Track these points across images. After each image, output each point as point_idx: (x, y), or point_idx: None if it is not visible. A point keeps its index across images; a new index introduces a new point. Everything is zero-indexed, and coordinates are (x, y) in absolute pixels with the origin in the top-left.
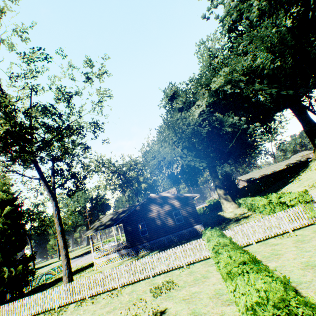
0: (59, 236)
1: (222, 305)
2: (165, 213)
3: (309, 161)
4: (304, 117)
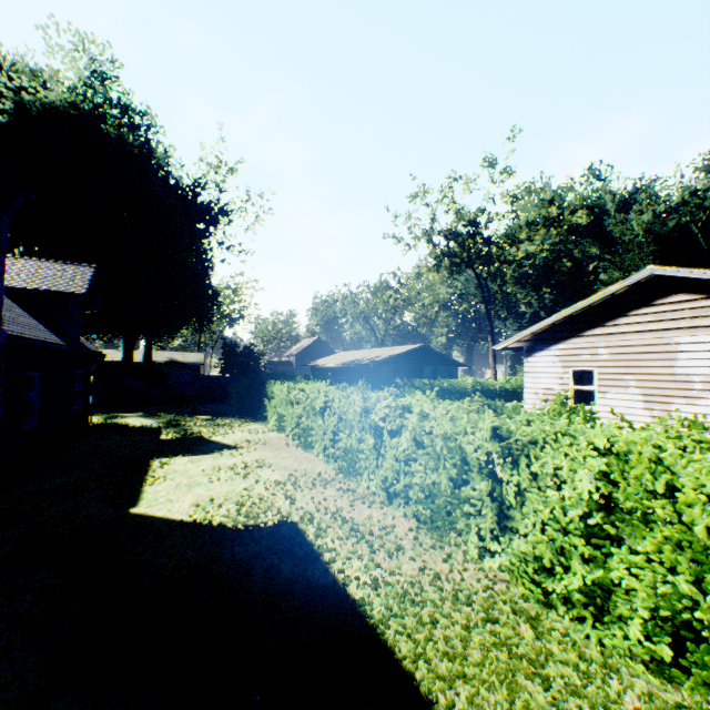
0: None
1: None
2: None
3: None
4: None
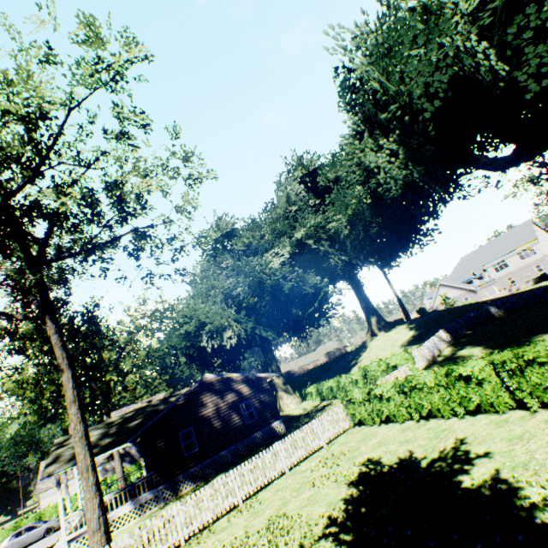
0: (83, 444)
1: (421, 427)
2: (229, 406)
3: (365, 342)
4: (361, 292)
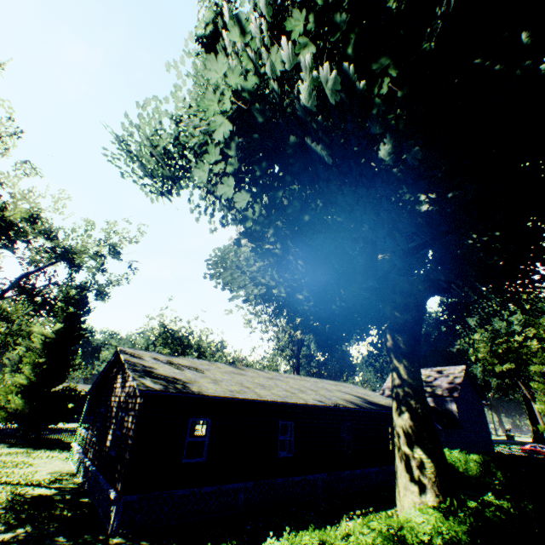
0: None
1: None
2: (118, 406)
3: None
4: None
